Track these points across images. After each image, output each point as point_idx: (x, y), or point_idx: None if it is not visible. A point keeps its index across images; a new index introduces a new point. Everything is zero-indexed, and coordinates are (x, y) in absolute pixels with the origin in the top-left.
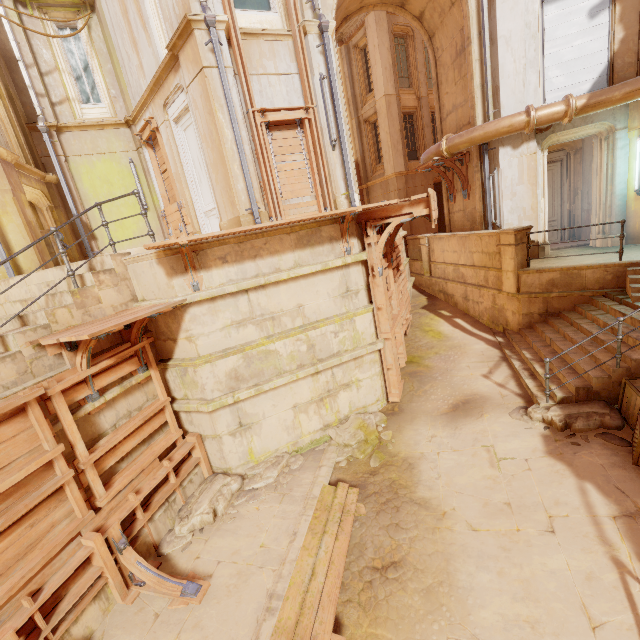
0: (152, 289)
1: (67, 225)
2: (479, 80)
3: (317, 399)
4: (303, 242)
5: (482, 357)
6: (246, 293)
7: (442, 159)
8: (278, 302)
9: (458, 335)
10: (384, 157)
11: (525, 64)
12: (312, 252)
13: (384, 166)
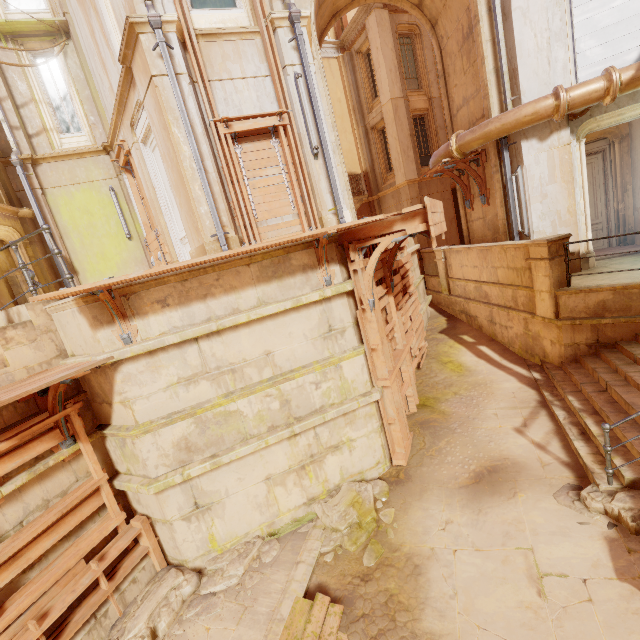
0: (79, 343)
1: (43, 261)
2: (492, 64)
3: (297, 467)
4: (268, 274)
5: (514, 401)
6: (196, 342)
7: (453, 161)
8: (239, 350)
9: (483, 368)
10: (394, 165)
11: (549, 37)
12: (280, 285)
13: (394, 174)
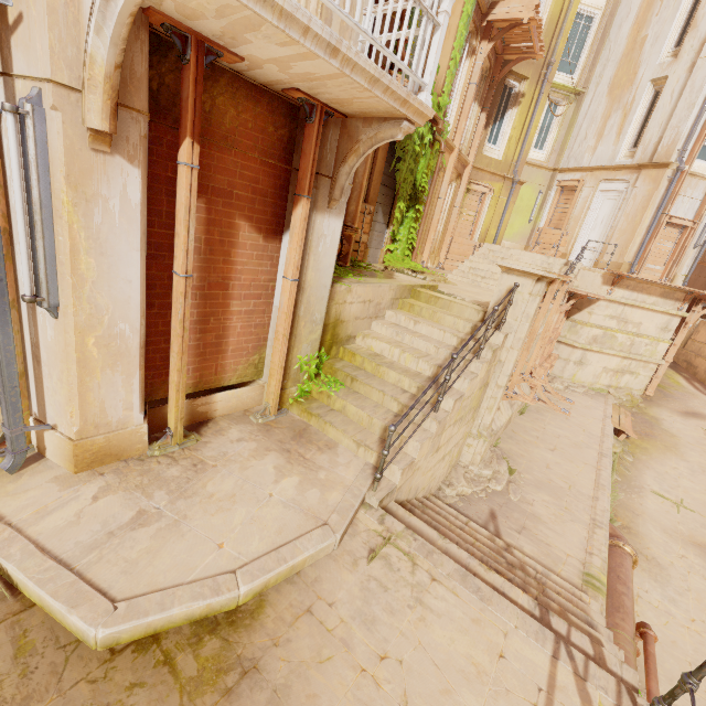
0: (587, 285)
1: None
2: None
3: (615, 370)
4: (663, 295)
5: None
6: (624, 305)
7: None
8: (633, 316)
9: (692, 389)
10: None
11: None
12: (664, 301)
13: None
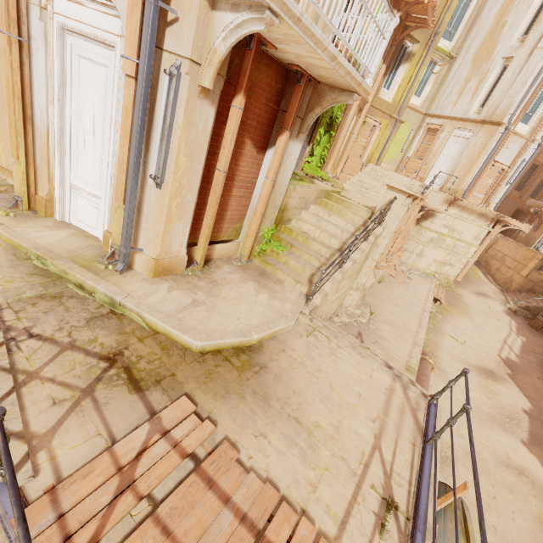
0: (433, 202)
1: None
2: None
3: (441, 262)
4: (480, 215)
5: (494, 289)
6: (454, 219)
7: (538, 210)
8: (458, 227)
9: (486, 280)
10: None
11: None
12: (479, 219)
13: None
